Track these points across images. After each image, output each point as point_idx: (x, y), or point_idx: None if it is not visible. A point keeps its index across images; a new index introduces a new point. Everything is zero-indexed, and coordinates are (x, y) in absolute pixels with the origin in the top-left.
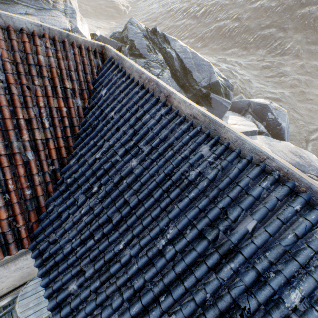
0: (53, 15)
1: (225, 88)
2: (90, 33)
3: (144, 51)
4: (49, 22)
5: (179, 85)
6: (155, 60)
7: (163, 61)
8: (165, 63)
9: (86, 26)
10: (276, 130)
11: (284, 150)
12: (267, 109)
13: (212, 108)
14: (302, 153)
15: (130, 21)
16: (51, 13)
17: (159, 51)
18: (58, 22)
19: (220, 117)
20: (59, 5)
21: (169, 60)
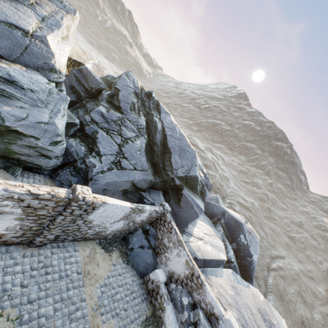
0: (20, 9)
1: (204, 185)
2: (75, 59)
3: (126, 106)
4: (2, 8)
5: (151, 160)
6: (134, 122)
7: (143, 126)
8: (145, 130)
9: (67, 47)
10: (245, 261)
11: (253, 305)
12: (241, 229)
13: (180, 207)
14: (272, 315)
15: (128, 72)
16: (20, 7)
17: (145, 115)
18: (18, 17)
19: (186, 222)
20: (43, 10)
21: (152, 129)
